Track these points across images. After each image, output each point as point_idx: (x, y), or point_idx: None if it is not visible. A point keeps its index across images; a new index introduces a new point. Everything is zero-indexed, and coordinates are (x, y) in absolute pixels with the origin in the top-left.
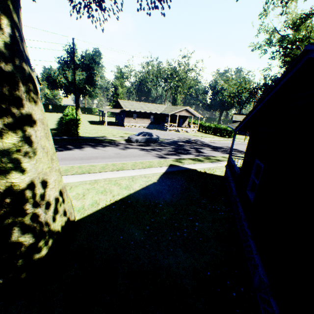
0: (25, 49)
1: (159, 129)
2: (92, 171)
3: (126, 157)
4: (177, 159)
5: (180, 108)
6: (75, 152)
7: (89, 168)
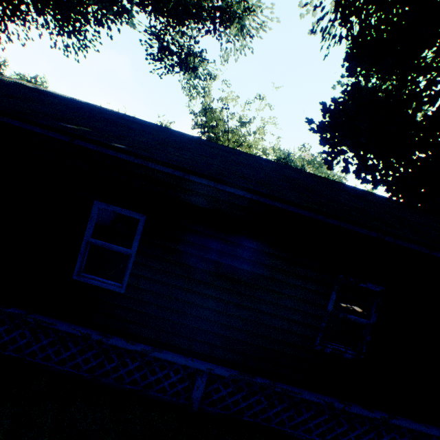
0: None
1: None
2: None
3: None
4: None
5: None
6: None
7: None
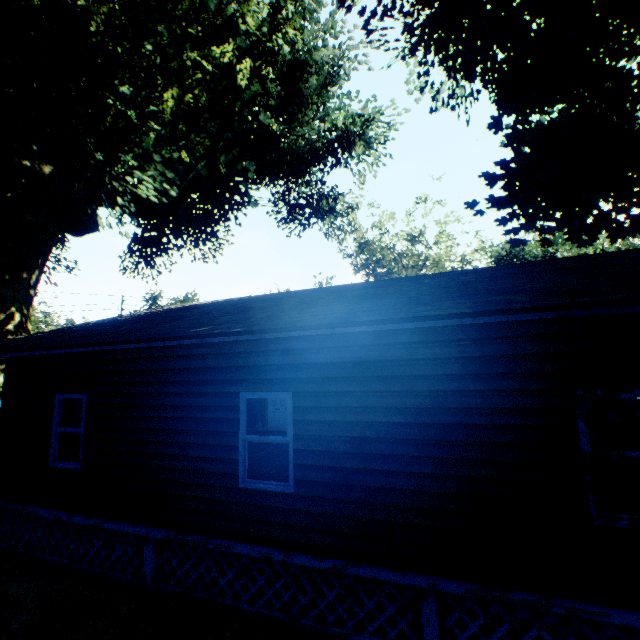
0: (29, 326)
1: None
2: None
3: None
4: None
5: None
6: None
7: None
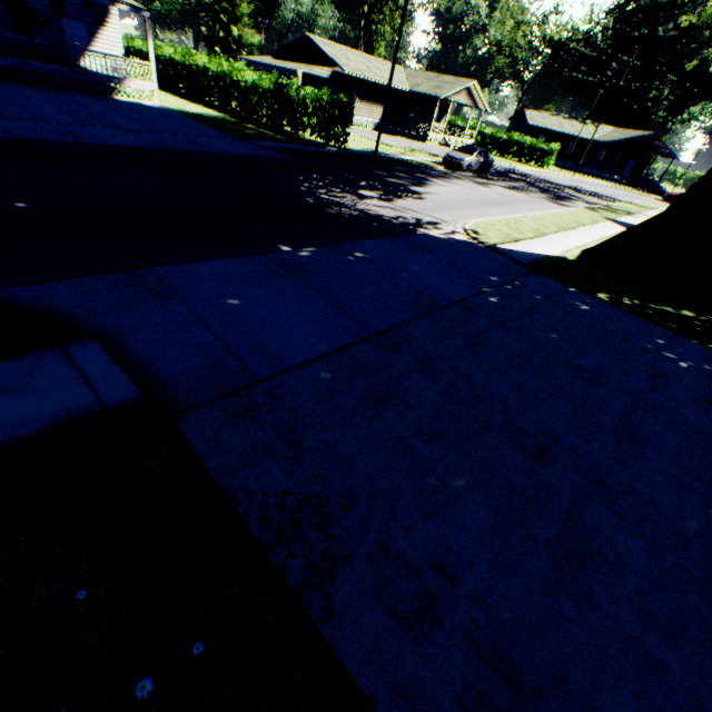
0: None
1: (399, 136)
2: (564, 226)
3: (528, 203)
4: (587, 208)
5: (457, 82)
6: (445, 189)
7: (546, 221)
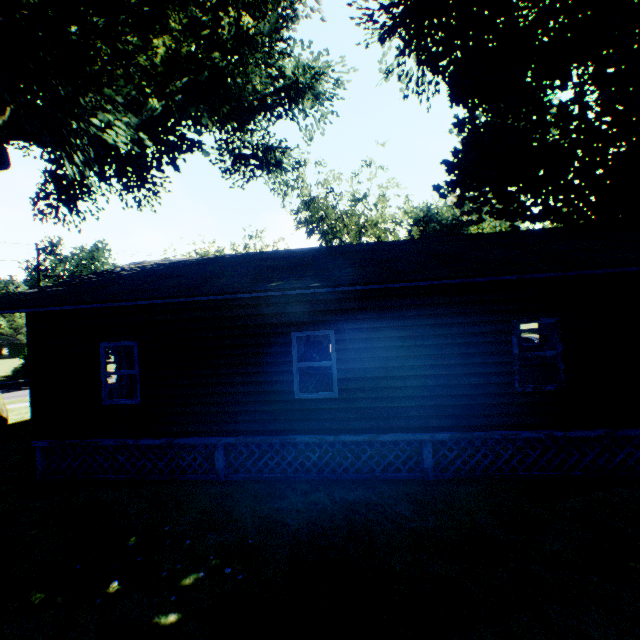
0: None
1: None
2: None
3: None
4: None
5: None
6: None
7: None
